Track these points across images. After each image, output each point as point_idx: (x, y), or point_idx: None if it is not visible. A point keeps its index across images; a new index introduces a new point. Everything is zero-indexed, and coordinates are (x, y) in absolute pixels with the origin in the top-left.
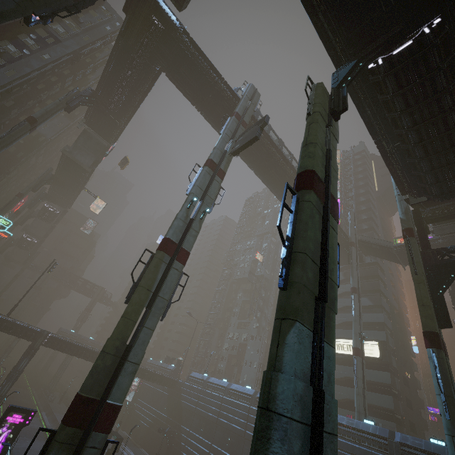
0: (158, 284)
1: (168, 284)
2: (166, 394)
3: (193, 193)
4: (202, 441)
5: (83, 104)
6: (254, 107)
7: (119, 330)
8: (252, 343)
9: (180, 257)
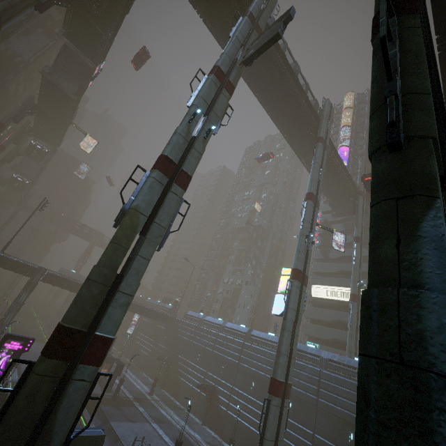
0: (154, 208)
1: (165, 210)
2: (164, 329)
3: (195, 104)
4: (198, 369)
5: (58, 3)
6: (271, 11)
7: (107, 257)
8: (246, 288)
9: (180, 180)
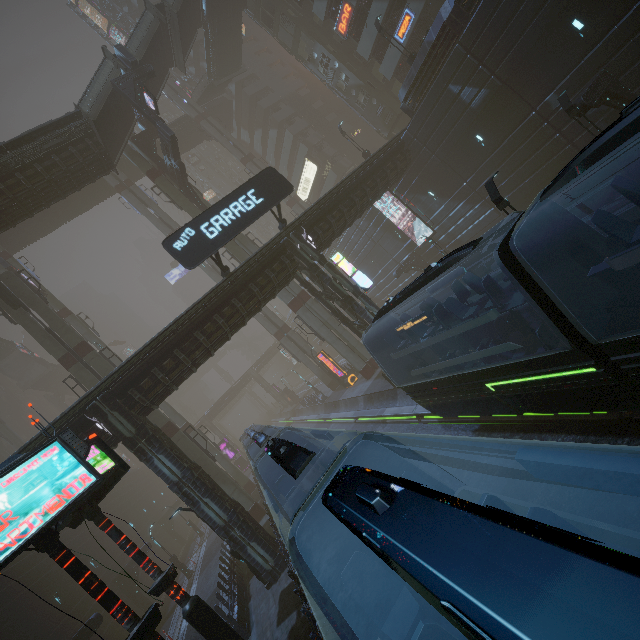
0: None
1: None
2: None
3: None
4: None
5: None
6: None
7: None
8: None
9: None
